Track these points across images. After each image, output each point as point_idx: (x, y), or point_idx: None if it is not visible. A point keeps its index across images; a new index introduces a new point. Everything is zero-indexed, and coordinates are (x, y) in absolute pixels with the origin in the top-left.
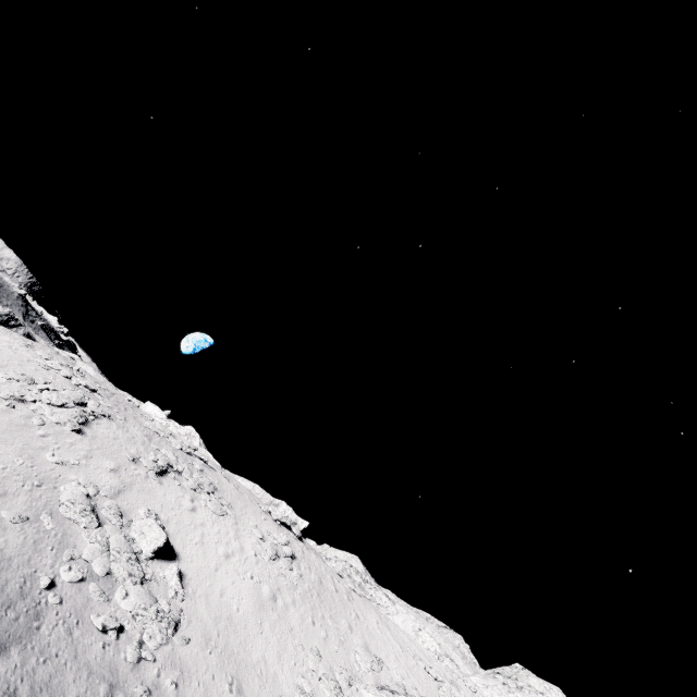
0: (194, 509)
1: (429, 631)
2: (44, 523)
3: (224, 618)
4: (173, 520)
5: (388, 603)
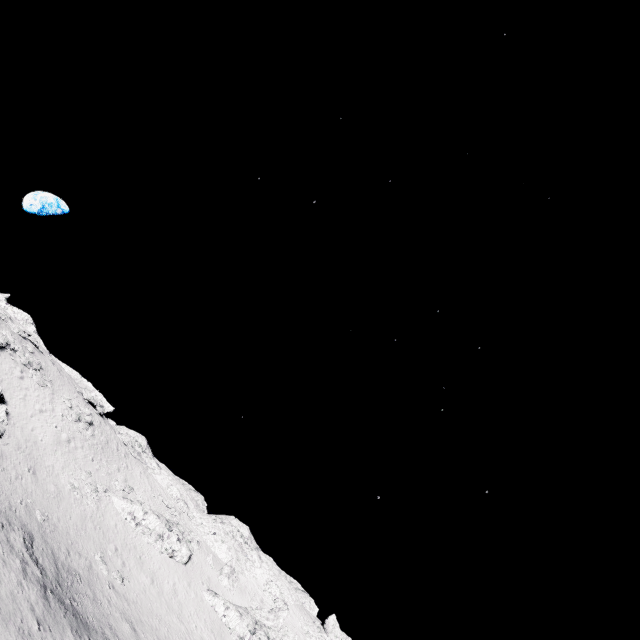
0: (22, 377)
1: (179, 487)
2: None
3: (32, 441)
4: (6, 381)
5: (156, 468)
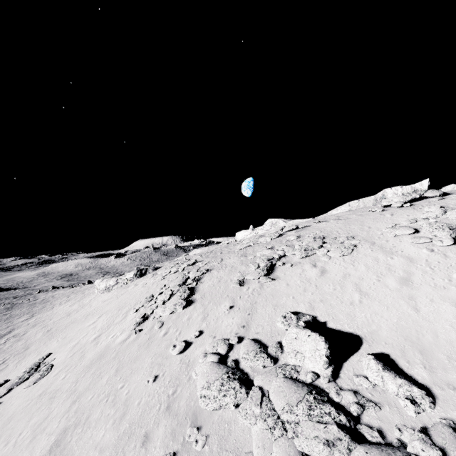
0: (322, 271)
1: None
2: (192, 444)
3: None
4: (315, 300)
5: None
